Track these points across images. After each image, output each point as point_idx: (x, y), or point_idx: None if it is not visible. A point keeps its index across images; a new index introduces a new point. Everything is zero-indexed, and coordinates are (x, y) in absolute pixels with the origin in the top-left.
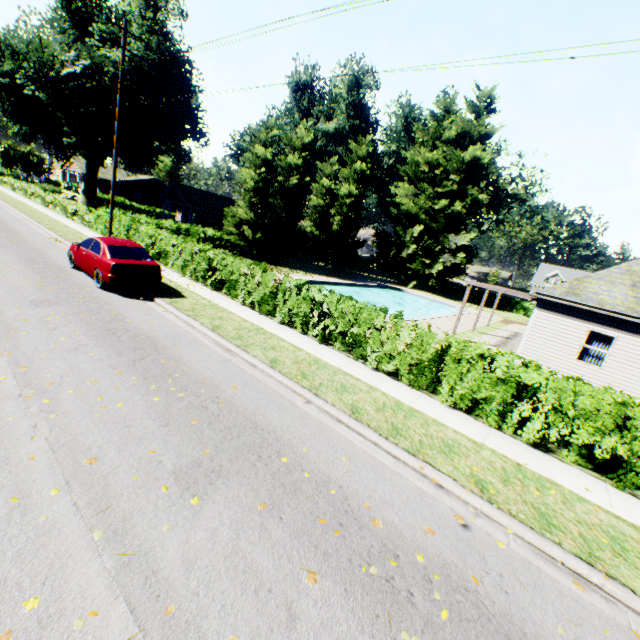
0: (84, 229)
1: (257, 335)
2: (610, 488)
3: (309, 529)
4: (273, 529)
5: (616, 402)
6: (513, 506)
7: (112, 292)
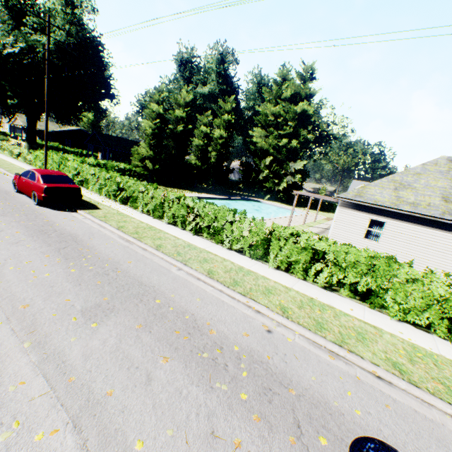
0: (26, 166)
1: (150, 231)
2: (366, 308)
3: (168, 336)
4: (144, 337)
5: (368, 256)
6: (301, 319)
7: (46, 207)
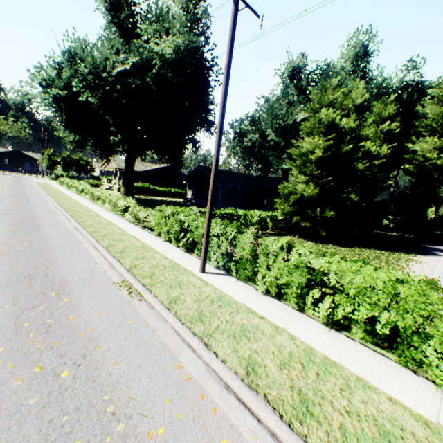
0: (143, 233)
1: None
2: None
3: None
4: None
5: None
6: None
7: None
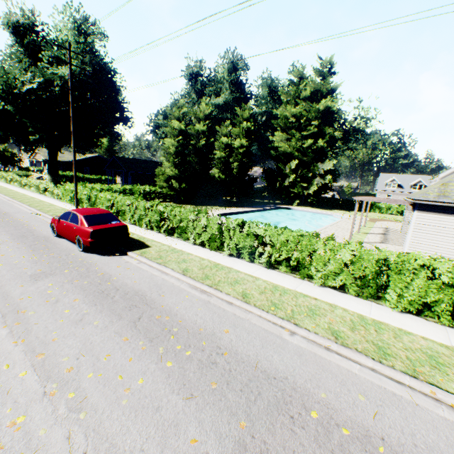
0: (55, 201)
1: (218, 271)
2: None
3: None
4: None
5: None
6: None
7: (92, 253)
